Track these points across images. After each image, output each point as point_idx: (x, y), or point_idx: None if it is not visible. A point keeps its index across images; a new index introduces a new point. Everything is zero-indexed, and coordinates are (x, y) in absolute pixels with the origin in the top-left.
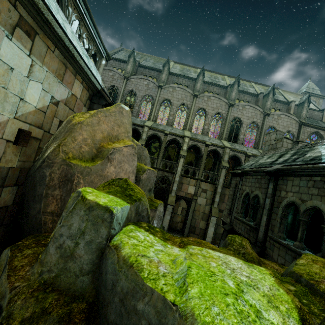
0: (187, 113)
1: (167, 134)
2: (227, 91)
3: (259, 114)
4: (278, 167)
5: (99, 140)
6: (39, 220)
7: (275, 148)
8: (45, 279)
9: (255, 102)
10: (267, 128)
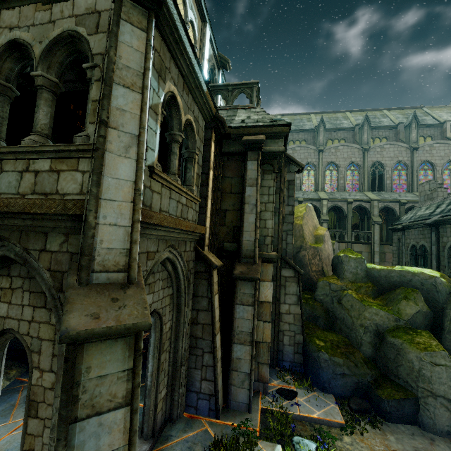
0: (315, 172)
1: (301, 202)
2: (355, 132)
3: (404, 150)
4: (436, 219)
5: (312, 231)
6: (311, 275)
7: (432, 198)
8: (352, 281)
9: (395, 135)
10: (419, 164)
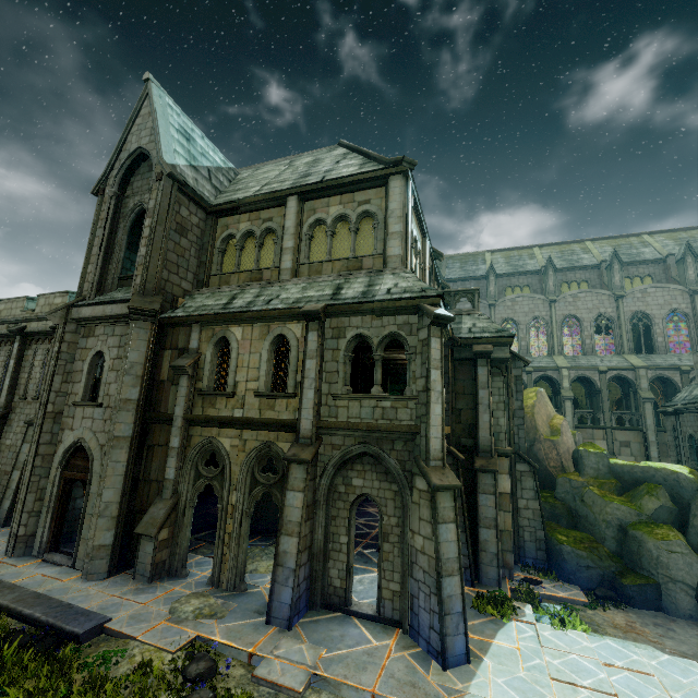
0: (547, 329)
1: (531, 372)
2: (601, 271)
3: (679, 294)
4: None
5: (546, 421)
6: (549, 471)
7: None
8: (594, 477)
9: (664, 271)
10: None
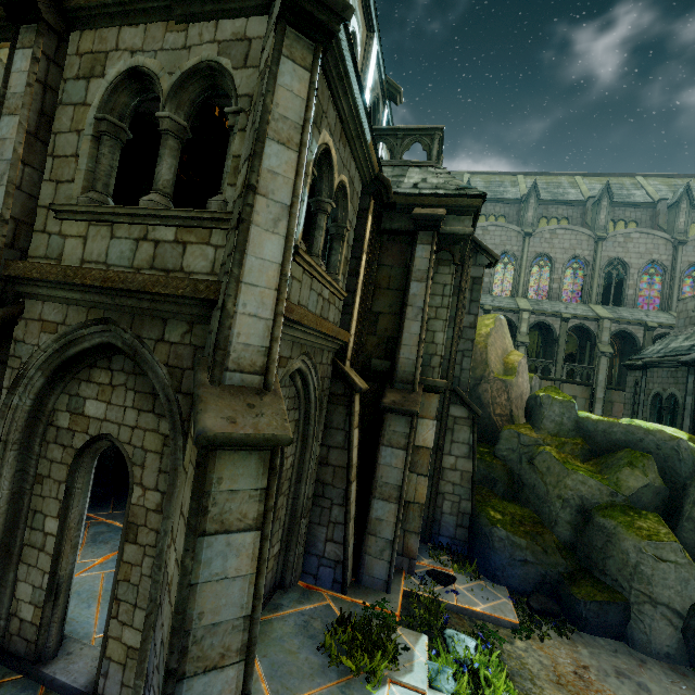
0: (515, 267)
1: (489, 311)
2: (586, 209)
3: (663, 243)
4: None
5: (500, 356)
6: (492, 420)
7: None
8: (553, 434)
9: (651, 218)
10: (685, 268)
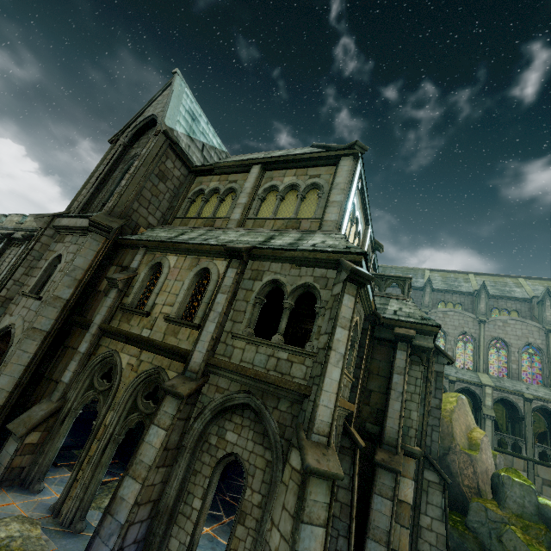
0: (474, 346)
1: (453, 382)
2: (532, 305)
3: None
4: None
5: (464, 431)
6: (461, 490)
7: None
8: (517, 514)
9: None
10: None
